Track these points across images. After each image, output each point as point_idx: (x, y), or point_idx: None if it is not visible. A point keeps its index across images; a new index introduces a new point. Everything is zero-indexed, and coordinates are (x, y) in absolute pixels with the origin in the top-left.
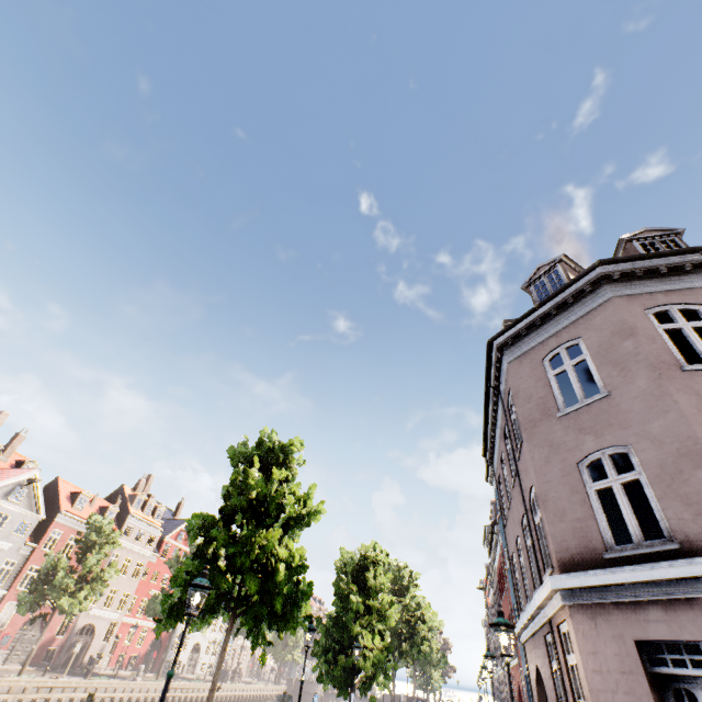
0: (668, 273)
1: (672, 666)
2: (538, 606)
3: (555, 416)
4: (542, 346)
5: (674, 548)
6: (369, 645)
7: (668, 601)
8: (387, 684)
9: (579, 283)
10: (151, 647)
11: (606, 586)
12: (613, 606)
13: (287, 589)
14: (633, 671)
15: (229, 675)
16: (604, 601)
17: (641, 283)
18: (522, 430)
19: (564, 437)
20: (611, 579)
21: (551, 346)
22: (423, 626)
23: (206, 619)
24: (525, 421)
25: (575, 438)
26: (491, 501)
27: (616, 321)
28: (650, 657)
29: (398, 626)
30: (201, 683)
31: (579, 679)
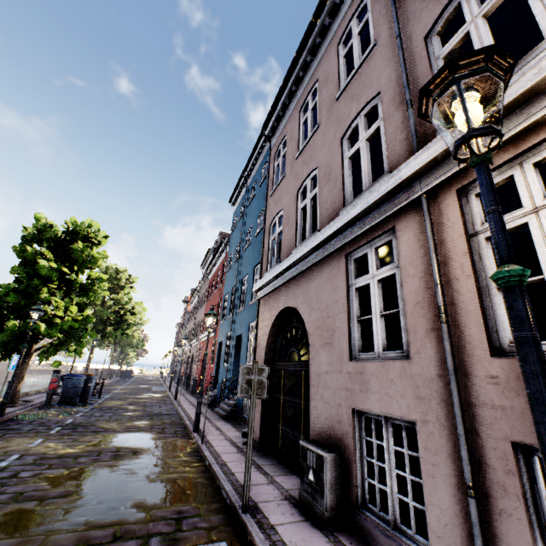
0: None
1: None
2: (414, 171)
3: None
4: None
5: None
6: (59, 314)
7: None
8: (79, 351)
9: None
10: None
11: None
12: None
13: None
14: None
15: None
16: None
17: None
18: None
19: None
20: None
21: None
22: (132, 317)
23: None
24: None
25: None
26: (220, 232)
27: None
28: None
29: (106, 315)
30: None
31: None
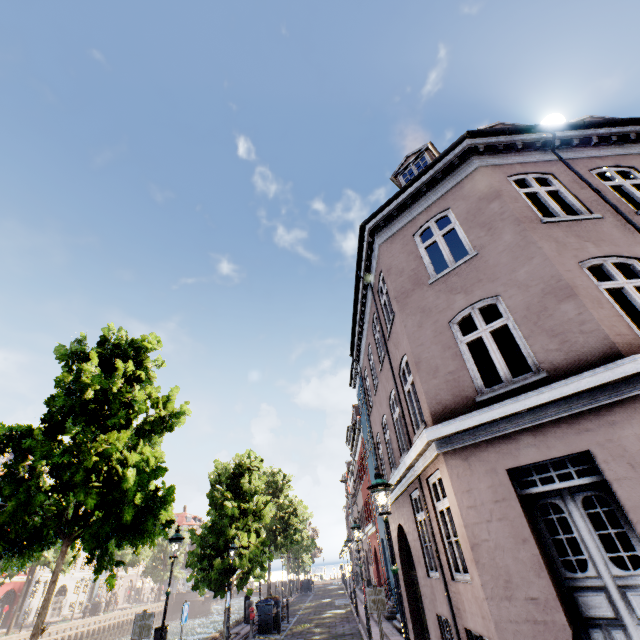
0: (523, 150)
1: (541, 485)
2: (408, 465)
3: (427, 283)
4: (413, 222)
5: (542, 378)
6: (245, 544)
7: (537, 427)
8: (264, 575)
9: (449, 157)
10: (2, 603)
11: (479, 426)
12: (486, 443)
13: (142, 499)
14: (506, 498)
15: (102, 607)
16: (478, 441)
17: (502, 156)
18: (395, 304)
19: (436, 300)
20: (486, 418)
21: (421, 221)
22: (296, 520)
23: (31, 553)
24: (398, 294)
25: (446, 299)
26: (353, 406)
27: (483, 187)
28: (520, 482)
29: (273, 524)
30: (67, 623)
31: (450, 520)
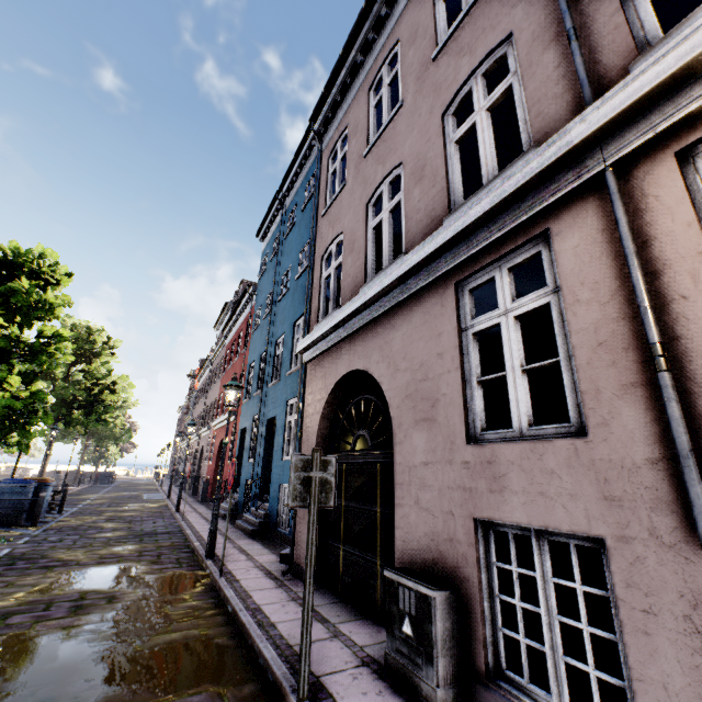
0: None
1: None
2: (598, 128)
3: None
4: None
5: None
6: None
7: None
8: (25, 444)
9: None
10: None
11: None
12: None
13: None
14: None
15: None
16: None
17: None
18: None
19: None
20: None
21: None
22: (112, 397)
23: None
24: None
25: None
26: (243, 281)
27: None
28: None
29: (72, 393)
30: None
31: None
